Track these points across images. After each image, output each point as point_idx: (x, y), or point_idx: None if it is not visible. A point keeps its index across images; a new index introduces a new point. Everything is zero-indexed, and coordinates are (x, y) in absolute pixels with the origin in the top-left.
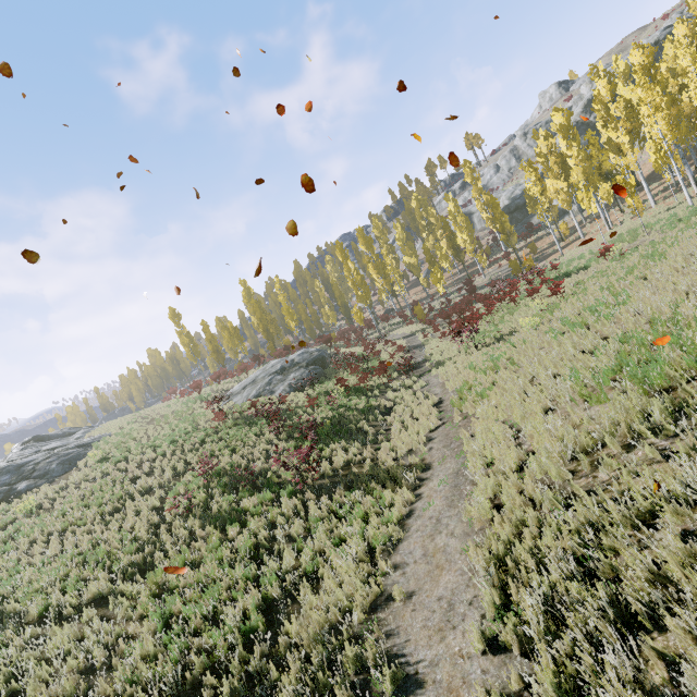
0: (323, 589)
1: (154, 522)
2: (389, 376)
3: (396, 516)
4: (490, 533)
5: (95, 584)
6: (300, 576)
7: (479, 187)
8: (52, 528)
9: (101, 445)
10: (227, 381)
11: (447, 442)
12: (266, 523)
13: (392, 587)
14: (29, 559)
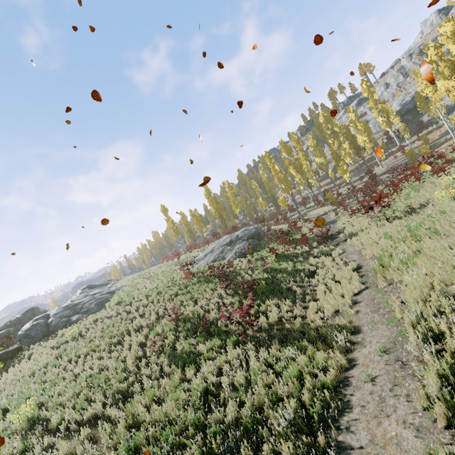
0: (263, 454)
1: (138, 355)
2: (310, 245)
3: (332, 382)
4: None
5: (93, 405)
6: (241, 431)
7: (375, 98)
8: (81, 352)
9: (120, 293)
10: (195, 251)
11: (374, 307)
12: (215, 368)
13: None
14: (64, 374)
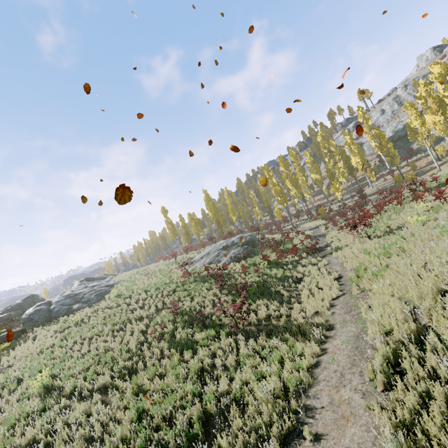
0: (248, 414)
1: (140, 340)
2: (299, 255)
3: (306, 364)
4: (394, 397)
5: (102, 377)
6: (230, 399)
7: (369, 124)
8: (86, 335)
9: (118, 287)
10: (192, 252)
11: (347, 309)
12: (209, 353)
13: (303, 426)
14: (71, 353)
